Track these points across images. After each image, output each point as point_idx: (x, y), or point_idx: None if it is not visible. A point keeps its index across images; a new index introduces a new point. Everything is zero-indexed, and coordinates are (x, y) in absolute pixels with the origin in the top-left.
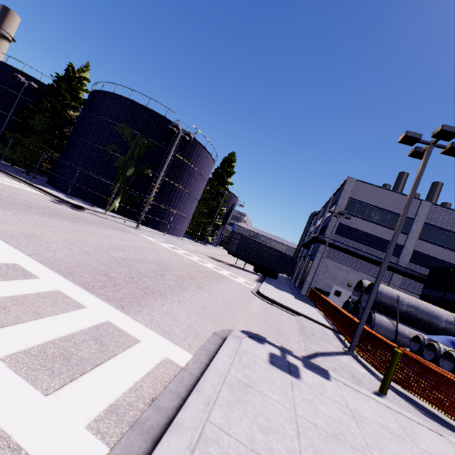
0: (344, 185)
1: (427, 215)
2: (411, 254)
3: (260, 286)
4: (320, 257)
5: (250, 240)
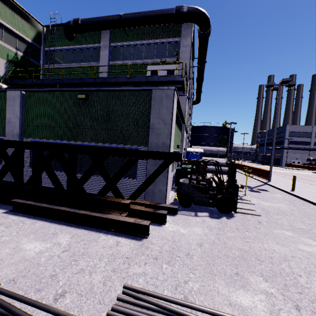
0: (285, 128)
1: (315, 130)
2: (313, 143)
3: (281, 167)
4: (287, 153)
5: (263, 155)
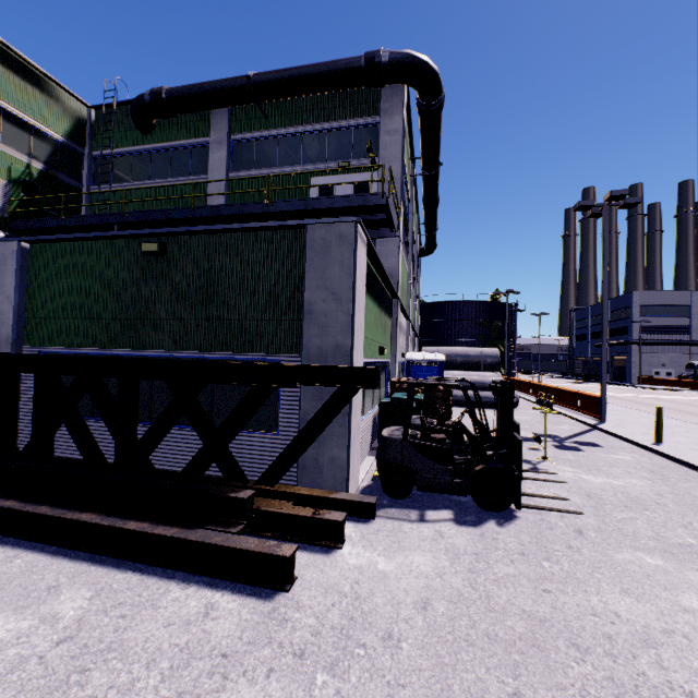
0: (631, 298)
1: (697, 299)
2: (697, 329)
3: (631, 387)
4: (640, 355)
5: (586, 361)
